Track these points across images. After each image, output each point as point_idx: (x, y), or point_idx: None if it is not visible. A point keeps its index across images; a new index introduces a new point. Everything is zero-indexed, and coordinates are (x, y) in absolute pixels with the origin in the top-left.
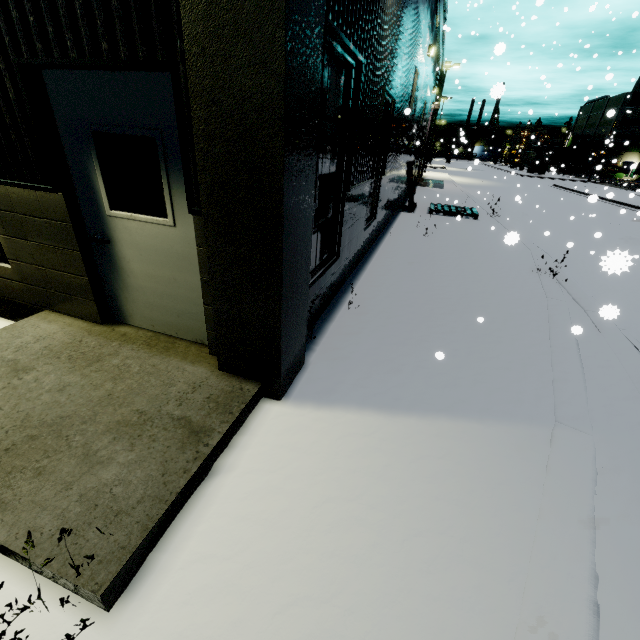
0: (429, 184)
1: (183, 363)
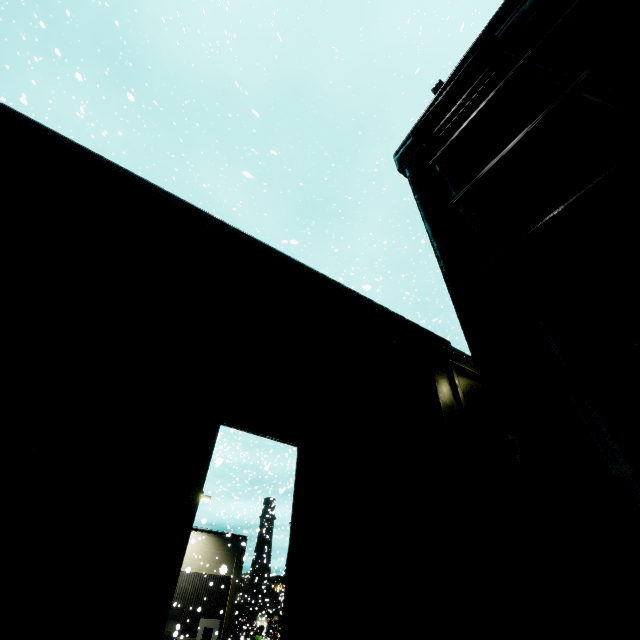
0: None
1: None
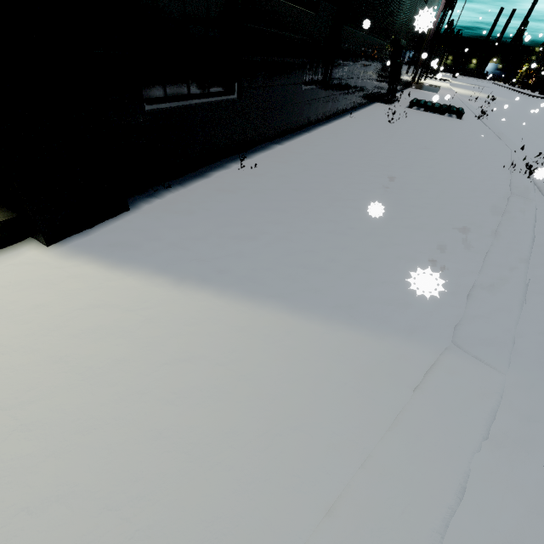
0: (423, 87)
1: None
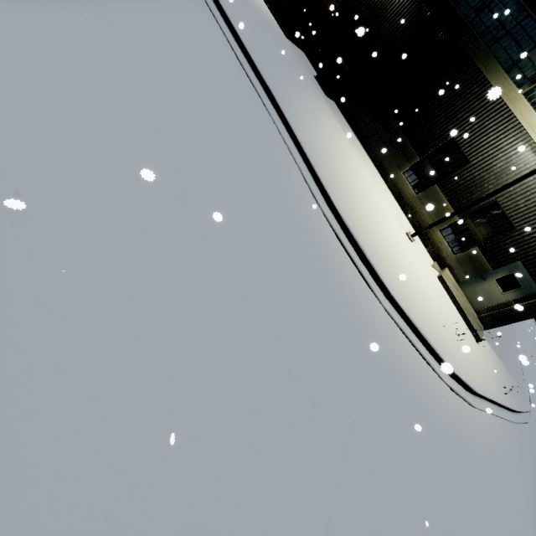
0: None
1: (472, 310)
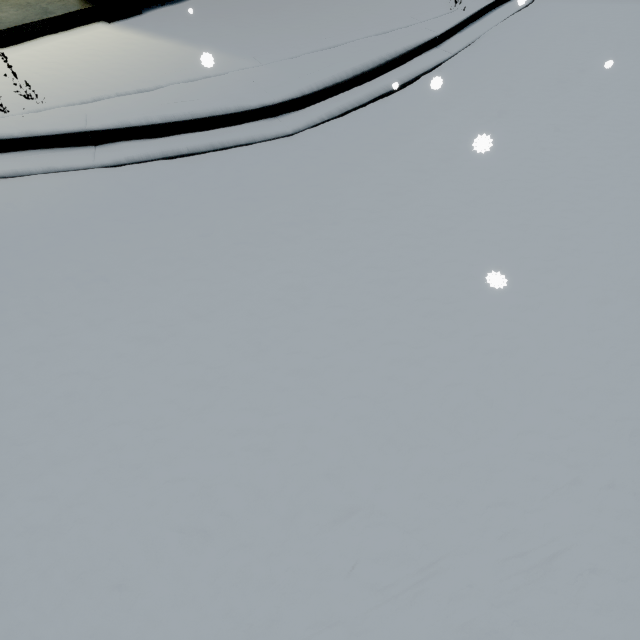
0: None
1: None
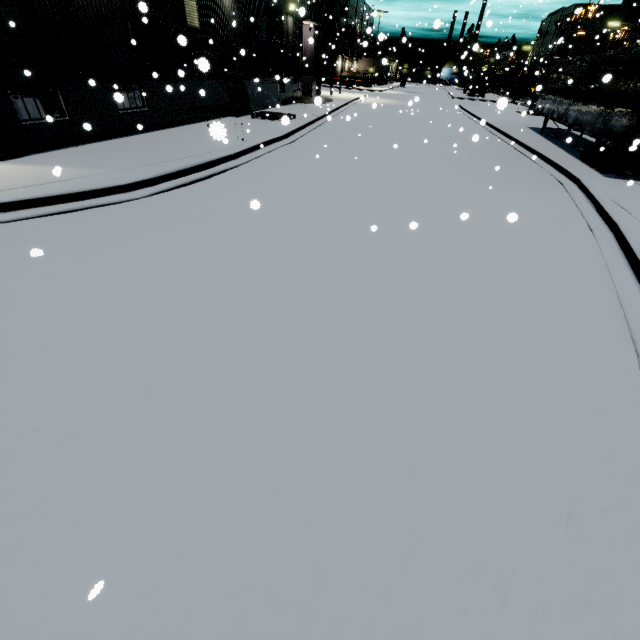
0: (310, 101)
1: None
